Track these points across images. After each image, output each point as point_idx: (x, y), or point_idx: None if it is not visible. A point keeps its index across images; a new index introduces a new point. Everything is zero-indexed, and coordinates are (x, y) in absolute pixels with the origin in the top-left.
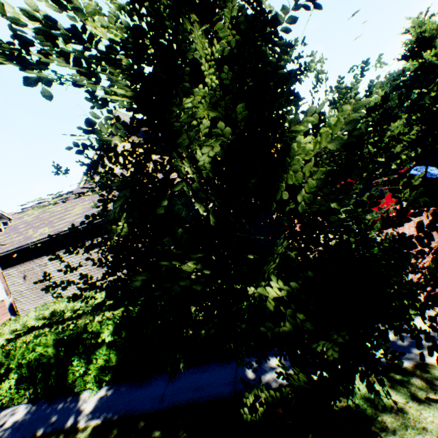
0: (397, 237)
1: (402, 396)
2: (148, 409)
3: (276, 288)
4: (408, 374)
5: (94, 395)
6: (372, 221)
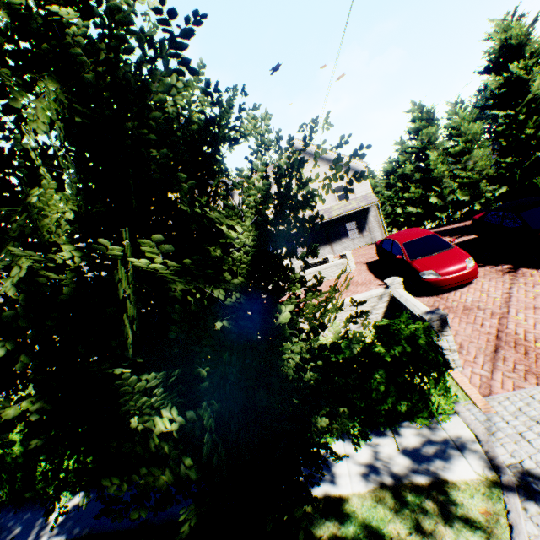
0: (458, 304)
1: (407, 525)
2: (120, 525)
3: (167, 421)
4: (422, 494)
5: (68, 502)
6: (430, 283)
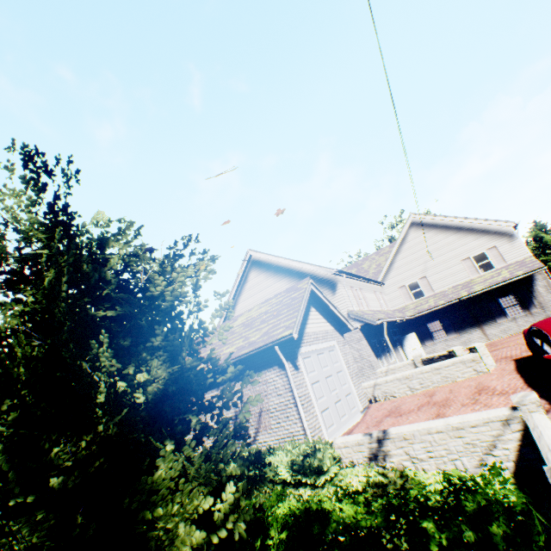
0: None
1: None
2: None
3: None
4: None
5: None
6: None
